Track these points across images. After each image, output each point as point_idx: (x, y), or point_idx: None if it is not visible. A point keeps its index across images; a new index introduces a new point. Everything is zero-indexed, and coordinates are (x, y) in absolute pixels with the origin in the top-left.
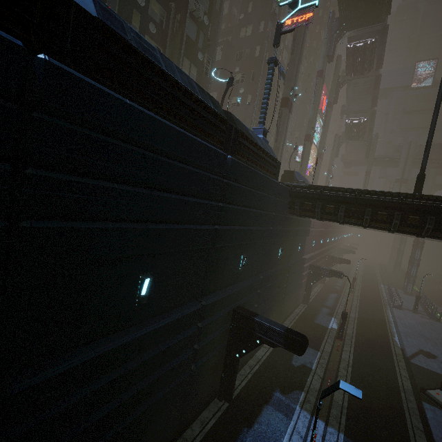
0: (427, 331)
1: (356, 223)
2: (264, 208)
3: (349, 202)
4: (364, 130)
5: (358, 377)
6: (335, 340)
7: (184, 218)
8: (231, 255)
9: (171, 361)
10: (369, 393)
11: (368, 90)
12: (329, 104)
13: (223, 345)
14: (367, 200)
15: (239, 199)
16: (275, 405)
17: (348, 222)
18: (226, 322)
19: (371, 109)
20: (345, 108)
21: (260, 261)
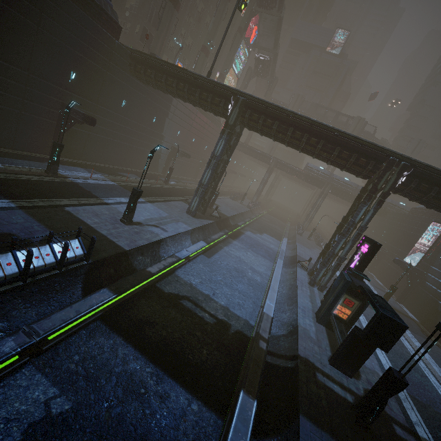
0: (234, 206)
1: (162, 87)
2: (96, 49)
3: (157, 69)
4: (267, 69)
5: (155, 188)
6: (162, 183)
7: (6, 0)
8: (59, 62)
9: (2, 92)
10: (153, 190)
11: (273, 30)
12: (239, 29)
13: (53, 122)
14: (165, 69)
15: (62, 21)
16: (87, 170)
17: (159, 85)
18: (54, 106)
19: (274, 50)
20: (257, 41)
21: (96, 92)
